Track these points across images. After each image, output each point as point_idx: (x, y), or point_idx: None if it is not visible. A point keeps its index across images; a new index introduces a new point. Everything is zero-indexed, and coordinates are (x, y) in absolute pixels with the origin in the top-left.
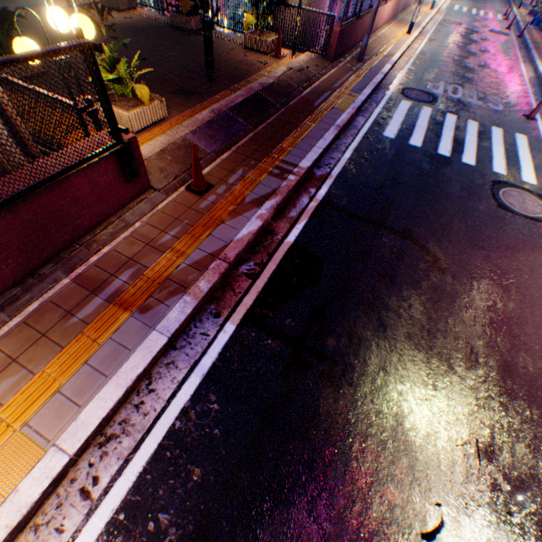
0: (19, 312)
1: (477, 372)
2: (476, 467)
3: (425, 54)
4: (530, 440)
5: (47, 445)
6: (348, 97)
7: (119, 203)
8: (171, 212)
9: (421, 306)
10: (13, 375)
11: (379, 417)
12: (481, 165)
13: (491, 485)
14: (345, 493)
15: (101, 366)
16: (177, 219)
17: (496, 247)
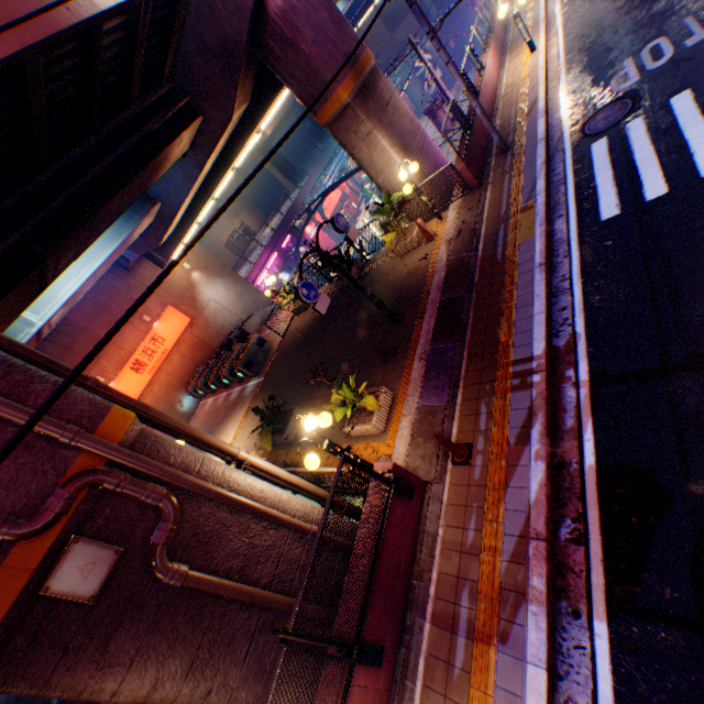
0: (415, 674)
1: None
2: None
3: (572, 48)
4: None
5: None
6: (525, 214)
7: (415, 518)
8: (456, 500)
9: None
10: None
11: None
12: None
13: None
14: None
15: None
16: (465, 506)
17: None
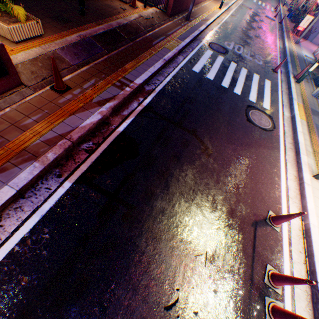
0: None
1: (215, 214)
2: (203, 267)
3: (227, 23)
4: (235, 251)
5: None
6: (175, 42)
7: None
8: (36, 103)
9: (192, 176)
10: None
11: (154, 241)
12: (243, 95)
13: (209, 277)
14: (124, 286)
15: None
16: (40, 109)
17: (241, 144)
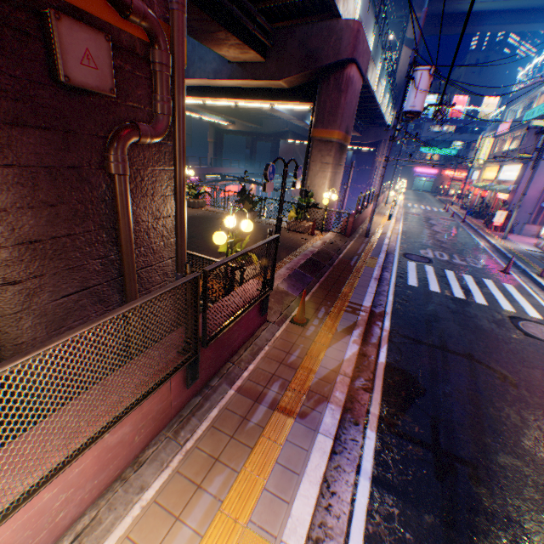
0: (205, 416)
1: None
2: None
3: (406, 232)
4: None
5: (275, 541)
6: (371, 259)
7: (252, 331)
8: (287, 338)
9: (517, 415)
10: (220, 473)
11: None
12: (492, 304)
13: None
14: None
15: (289, 464)
16: (294, 343)
17: None
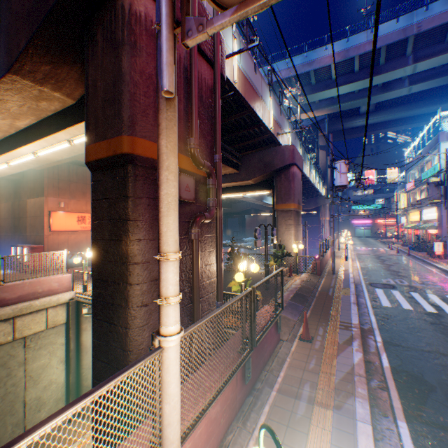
0: (260, 411)
1: None
2: None
3: (363, 267)
4: None
5: None
6: (344, 289)
7: (273, 346)
8: (301, 351)
9: None
10: None
11: None
12: None
13: None
14: None
15: (342, 445)
16: (308, 354)
17: None
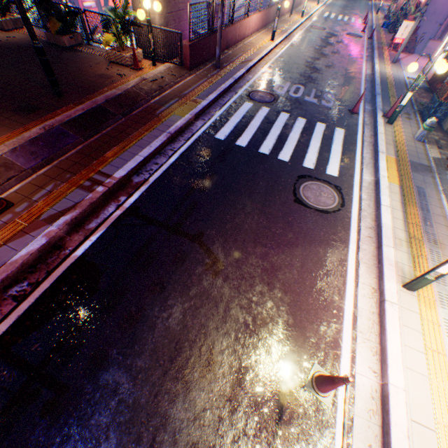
0: None
1: (210, 383)
2: None
3: (283, 57)
4: None
5: None
6: (192, 103)
7: None
8: None
9: (181, 315)
10: None
11: None
12: (294, 160)
13: None
14: None
15: None
16: None
17: (278, 243)
